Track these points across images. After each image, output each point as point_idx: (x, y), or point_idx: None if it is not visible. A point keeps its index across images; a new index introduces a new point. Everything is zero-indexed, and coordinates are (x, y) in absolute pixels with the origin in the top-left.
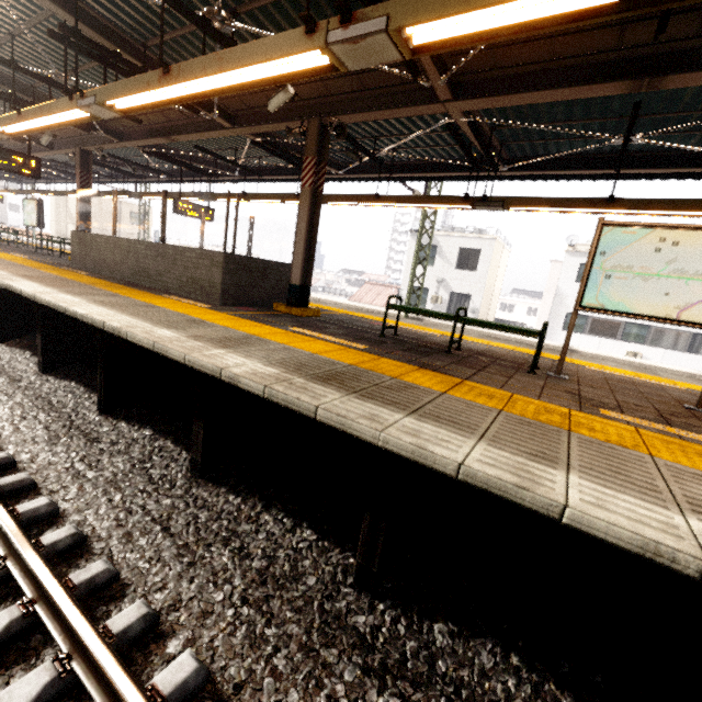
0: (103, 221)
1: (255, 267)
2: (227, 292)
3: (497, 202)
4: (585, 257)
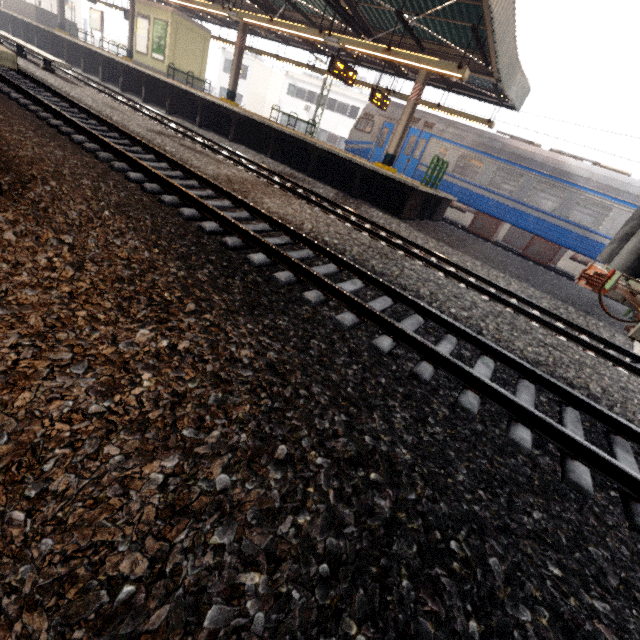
0: (45, 1)
1: (49, 14)
2: (39, 19)
3: (119, 9)
4: (291, 80)
